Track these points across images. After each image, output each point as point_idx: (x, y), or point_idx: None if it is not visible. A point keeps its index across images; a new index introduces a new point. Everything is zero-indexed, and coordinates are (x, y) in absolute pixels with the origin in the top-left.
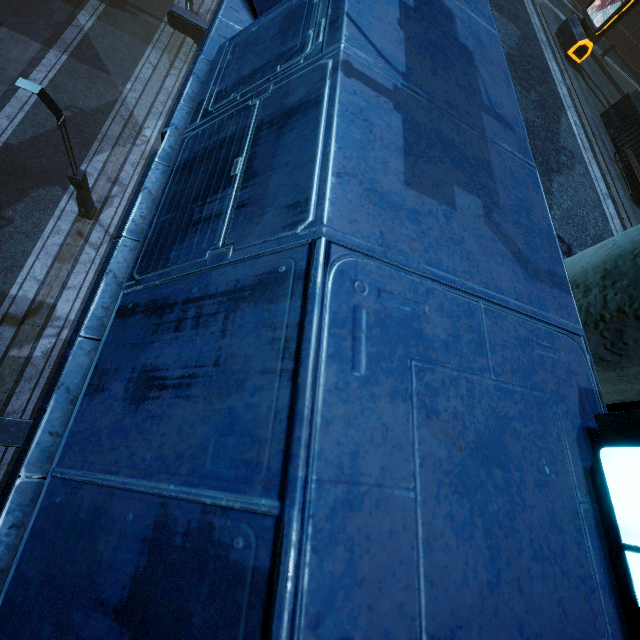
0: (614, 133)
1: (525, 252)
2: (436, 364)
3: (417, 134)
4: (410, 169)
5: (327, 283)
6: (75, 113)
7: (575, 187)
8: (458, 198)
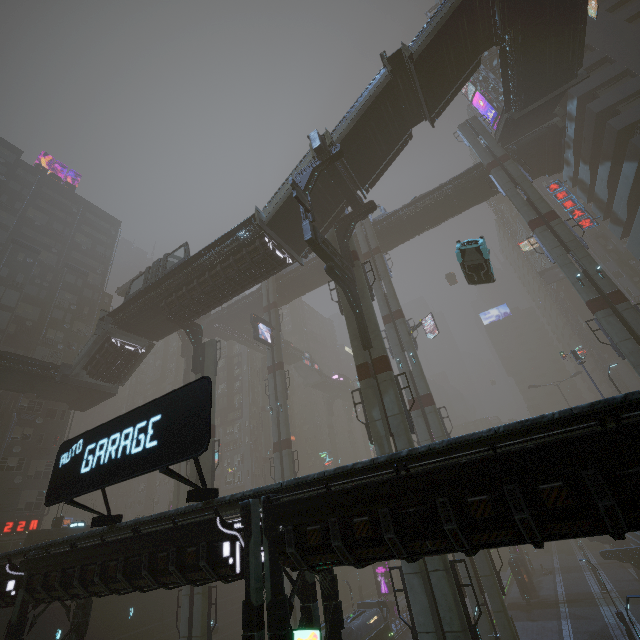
0: None
1: None
2: None
3: None
4: None
5: None
6: (592, 632)
7: None
8: None
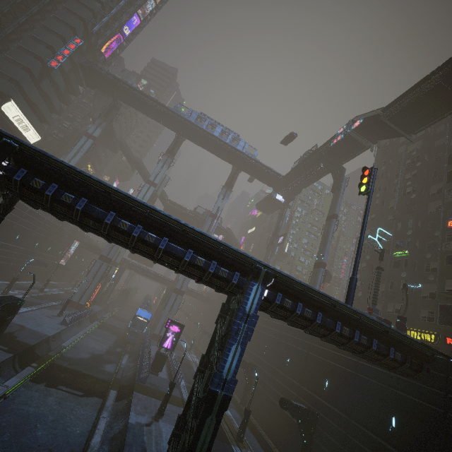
0: None
1: None
2: None
3: None
4: None
5: None
6: None
7: None
8: None
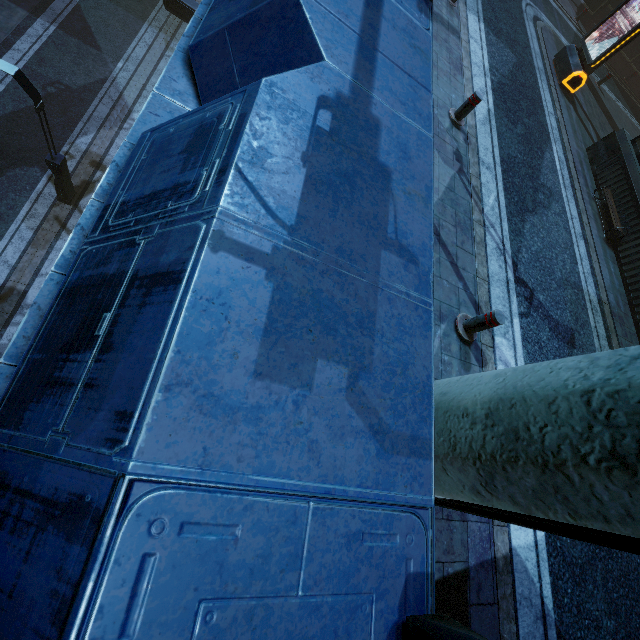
0: (597, 169)
1: (387, 420)
2: (232, 598)
3: (287, 303)
4: (265, 353)
5: (116, 535)
6: (60, 90)
7: (548, 227)
8: (319, 374)
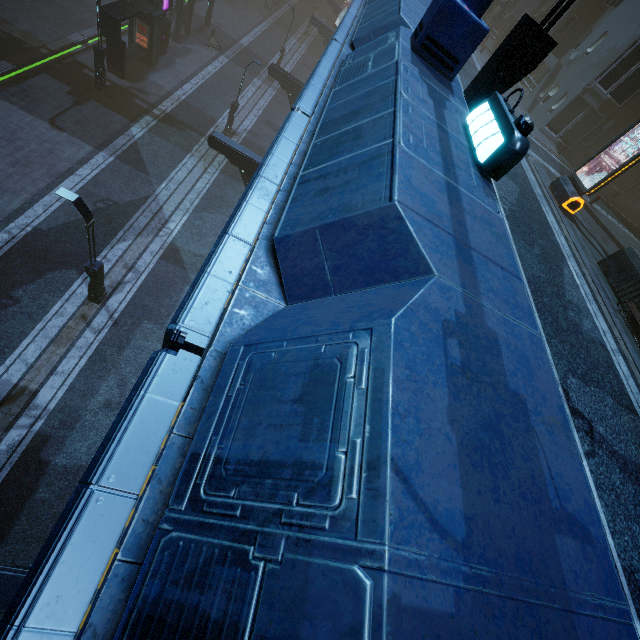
0: (613, 282)
1: None
2: None
3: None
4: None
5: None
6: (108, 205)
7: (586, 346)
8: None
